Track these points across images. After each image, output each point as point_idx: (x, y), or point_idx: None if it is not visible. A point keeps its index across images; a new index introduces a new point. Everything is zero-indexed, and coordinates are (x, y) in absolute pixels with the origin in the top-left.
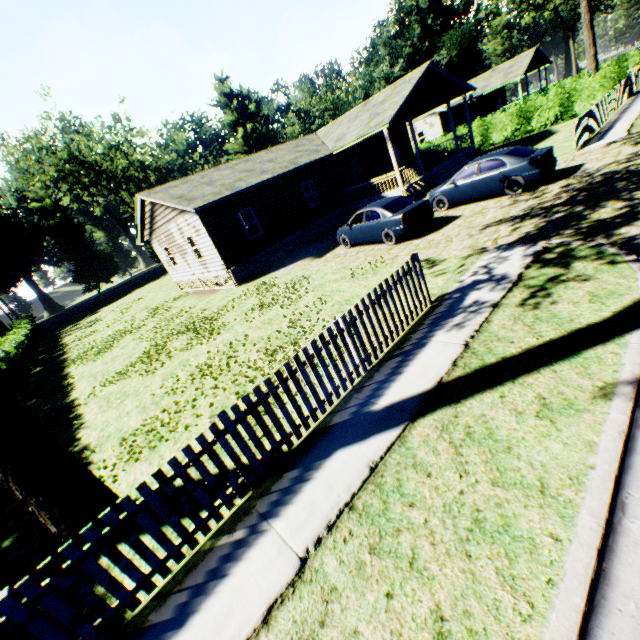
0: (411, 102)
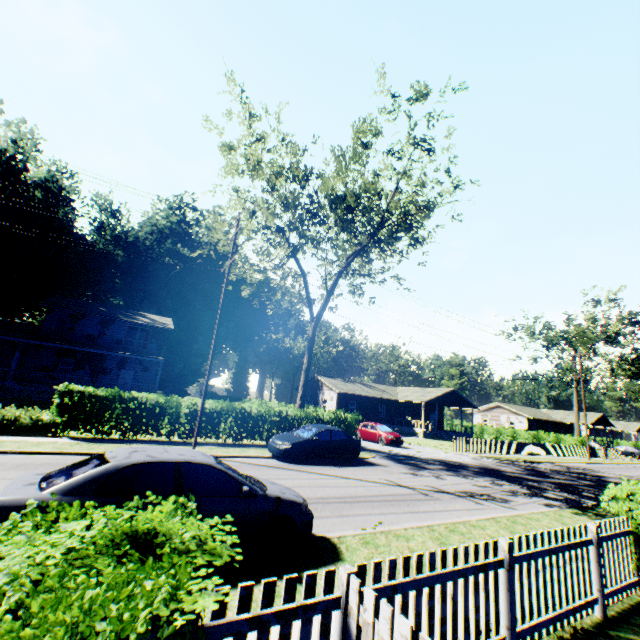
0: (594, 421)
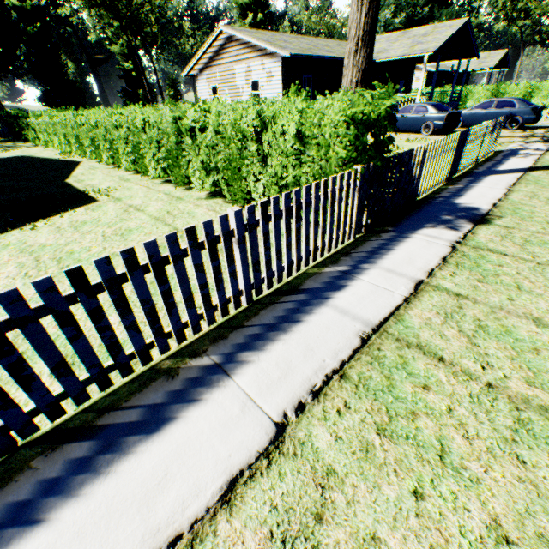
0: (445, 44)
